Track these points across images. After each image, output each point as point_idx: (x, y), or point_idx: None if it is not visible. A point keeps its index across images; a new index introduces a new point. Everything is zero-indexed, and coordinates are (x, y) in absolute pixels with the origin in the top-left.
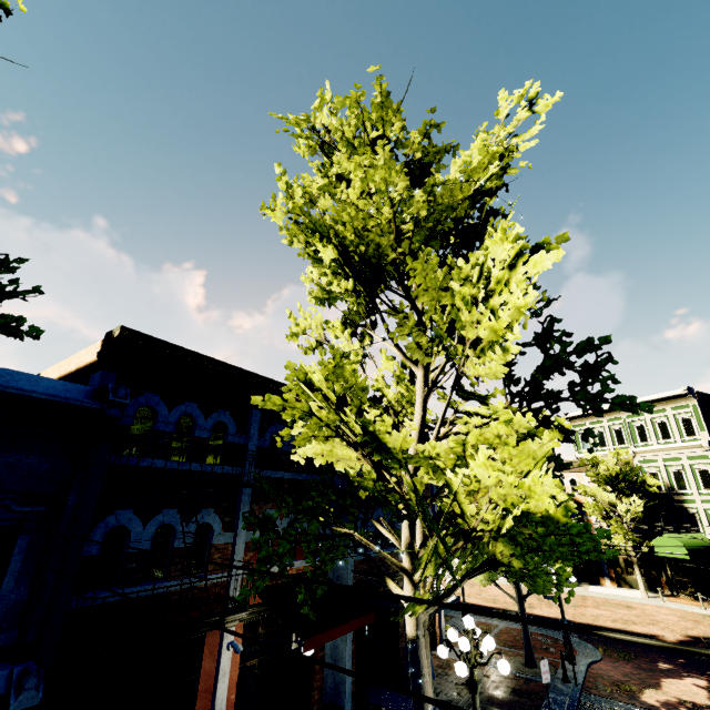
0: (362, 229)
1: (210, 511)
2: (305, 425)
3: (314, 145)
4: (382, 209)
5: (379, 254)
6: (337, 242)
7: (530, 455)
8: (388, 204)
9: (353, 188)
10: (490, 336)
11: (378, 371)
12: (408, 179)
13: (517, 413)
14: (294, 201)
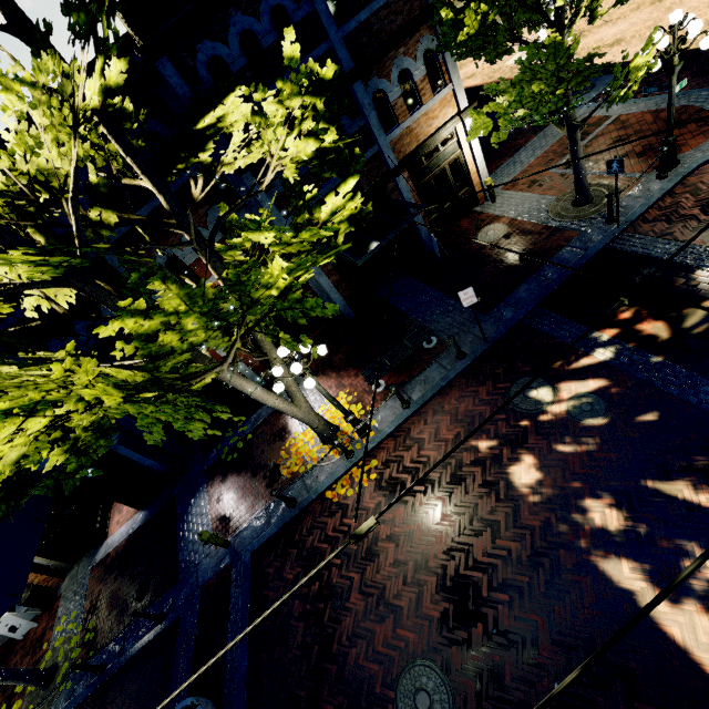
0: None
1: None
2: None
3: None
4: None
5: None
6: None
7: None
8: None
9: None
10: None
11: None
12: None
13: None
14: None
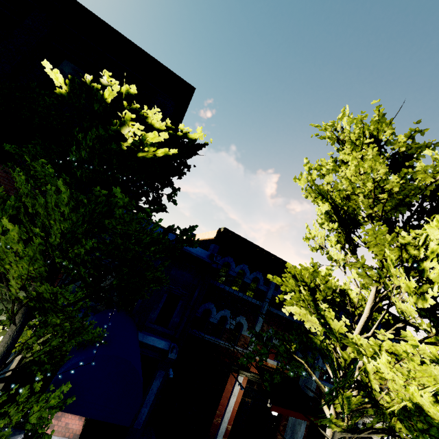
0: (351, 193)
1: (243, 318)
2: (291, 296)
3: (334, 139)
4: (366, 183)
5: (355, 213)
6: (331, 201)
7: (432, 376)
8: (371, 181)
9: (349, 169)
10: (406, 288)
11: (348, 277)
12: (387, 167)
13: (422, 343)
14: (311, 176)
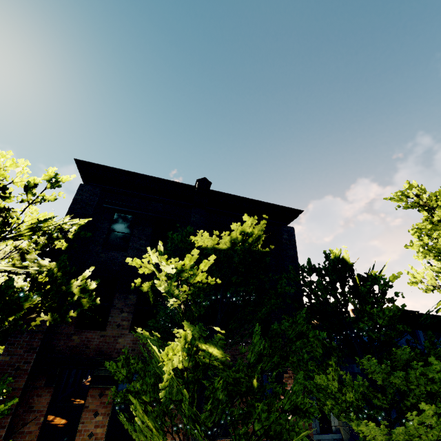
0: None
1: None
2: None
3: (411, 204)
4: None
5: None
6: None
7: None
8: None
9: None
10: None
11: None
12: None
13: None
14: (423, 241)
